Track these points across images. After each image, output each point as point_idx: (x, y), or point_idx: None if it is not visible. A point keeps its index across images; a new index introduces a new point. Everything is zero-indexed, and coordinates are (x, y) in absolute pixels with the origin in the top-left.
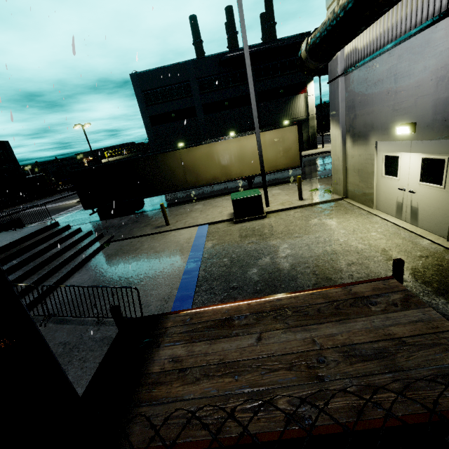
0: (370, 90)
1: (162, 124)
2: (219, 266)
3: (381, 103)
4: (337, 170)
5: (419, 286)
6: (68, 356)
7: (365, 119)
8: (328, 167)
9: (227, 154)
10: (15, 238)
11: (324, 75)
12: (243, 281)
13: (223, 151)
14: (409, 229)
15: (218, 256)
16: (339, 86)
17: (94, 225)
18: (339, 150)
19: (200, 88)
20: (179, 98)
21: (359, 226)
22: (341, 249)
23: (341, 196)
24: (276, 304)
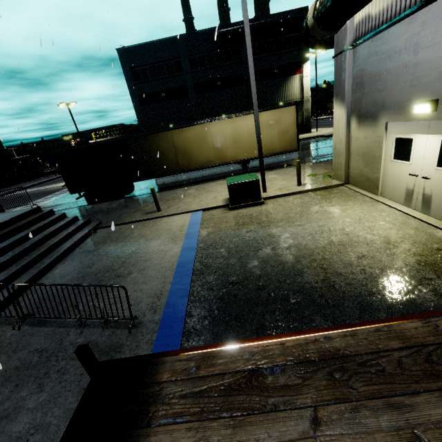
0: (383, 63)
1: (152, 104)
2: (215, 258)
3: (396, 78)
4: (338, 154)
5: (441, 284)
6: (44, 367)
7: (375, 97)
8: (324, 151)
9: (221, 136)
10: None
11: (329, 49)
12: (243, 275)
13: (217, 133)
14: (420, 218)
15: (214, 246)
16: (347, 60)
17: (81, 210)
18: (342, 132)
19: (191, 65)
20: (169, 76)
21: (365, 215)
22: (348, 240)
23: (342, 182)
24: (325, 346)
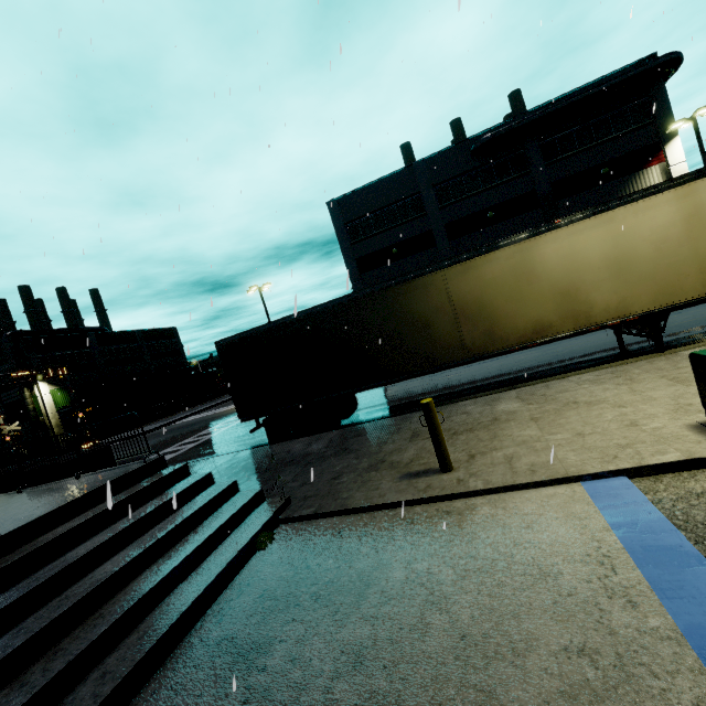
0: None
1: (377, 268)
2: None
3: None
4: None
5: None
6: None
7: None
8: None
9: (575, 261)
10: (33, 513)
11: None
12: None
13: (562, 256)
14: None
15: None
16: None
17: (254, 456)
18: None
19: (439, 199)
20: (404, 222)
21: None
22: None
23: None
24: None
